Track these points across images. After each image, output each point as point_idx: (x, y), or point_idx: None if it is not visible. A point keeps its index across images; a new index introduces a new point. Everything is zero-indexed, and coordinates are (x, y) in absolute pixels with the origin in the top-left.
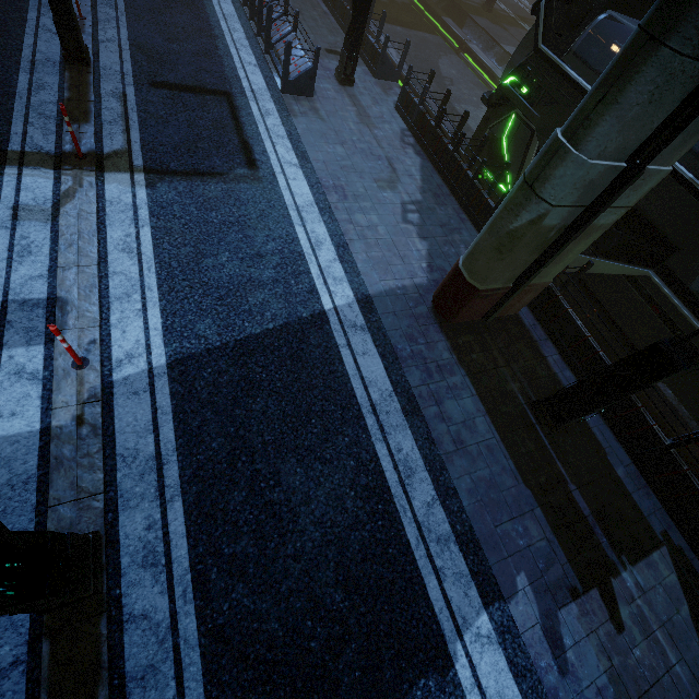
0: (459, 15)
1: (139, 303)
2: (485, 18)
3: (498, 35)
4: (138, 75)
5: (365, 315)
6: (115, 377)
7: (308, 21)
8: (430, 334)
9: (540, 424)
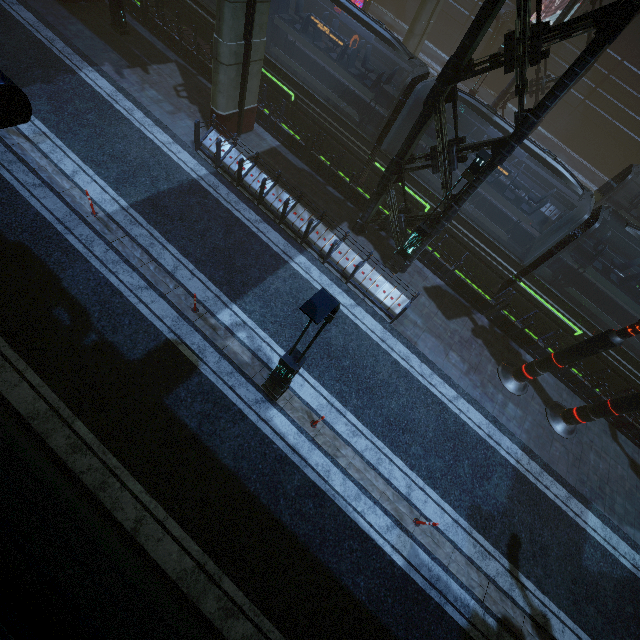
0: None
1: None
2: None
3: None
4: None
5: (17, 0)
6: None
7: None
8: (57, 8)
9: (117, 33)
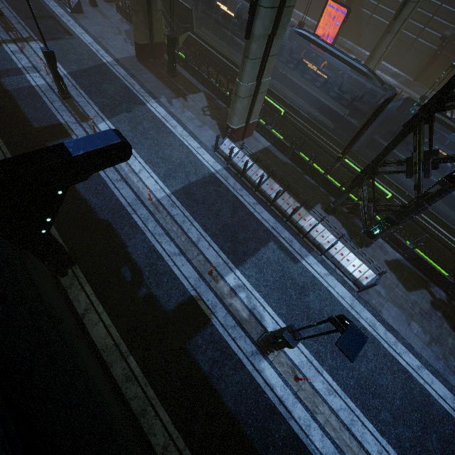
0: None
1: None
2: None
3: None
4: (20, 16)
5: (117, 62)
6: None
7: None
8: (137, 64)
9: (170, 76)
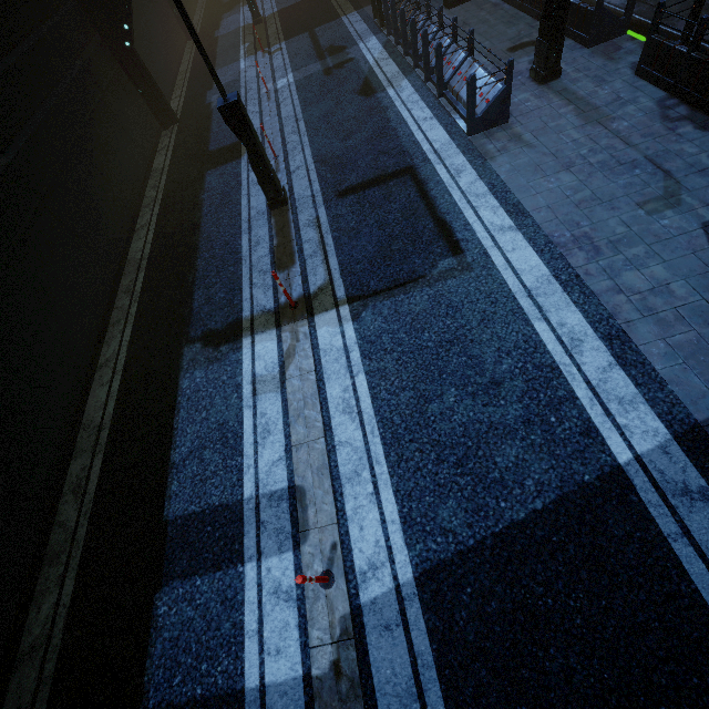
0: None
1: (369, 483)
2: None
3: None
4: (325, 192)
5: (700, 465)
6: (362, 598)
7: (477, 28)
8: None
9: None
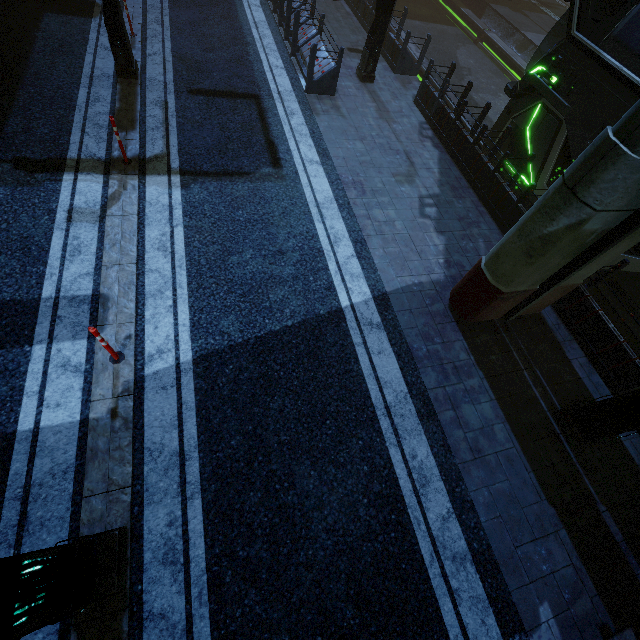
0: (478, 5)
1: (170, 299)
2: (505, 6)
3: (518, 22)
4: (178, 84)
5: (381, 312)
6: (146, 371)
7: (332, 22)
8: (447, 333)
9: (564, 434)
